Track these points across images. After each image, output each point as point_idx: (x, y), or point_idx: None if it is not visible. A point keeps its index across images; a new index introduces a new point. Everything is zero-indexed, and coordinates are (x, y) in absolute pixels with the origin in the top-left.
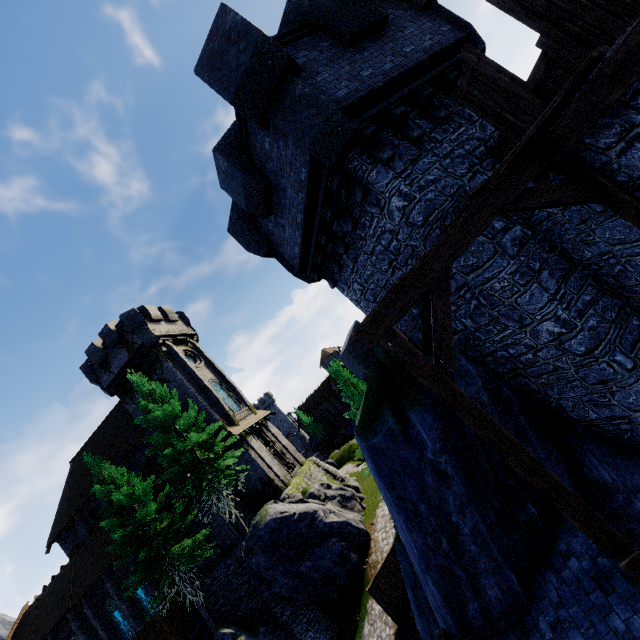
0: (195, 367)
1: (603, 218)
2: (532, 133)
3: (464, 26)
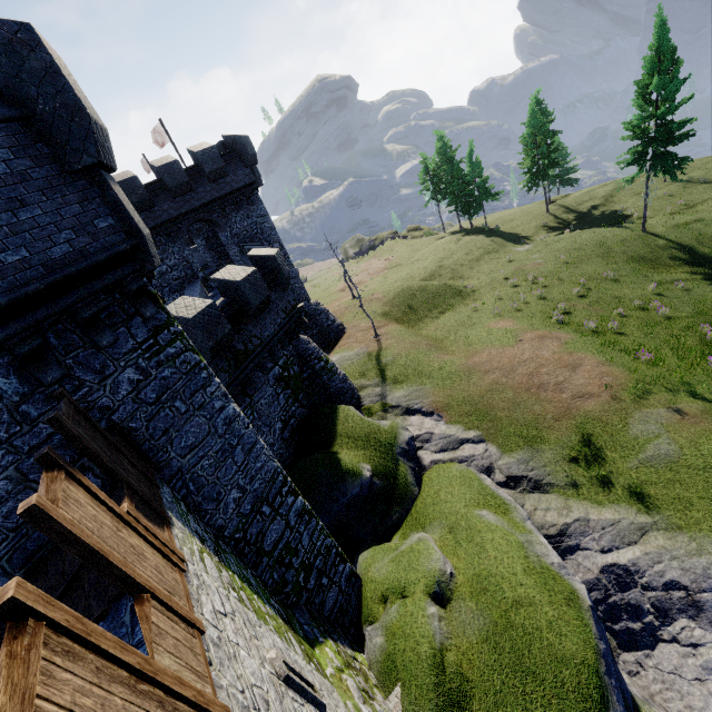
0: None
1: None
2: None
3: (135, 230)
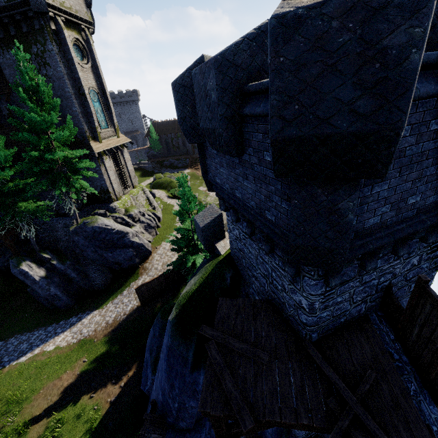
0: (80, 66)
1: None
2: None
3: None
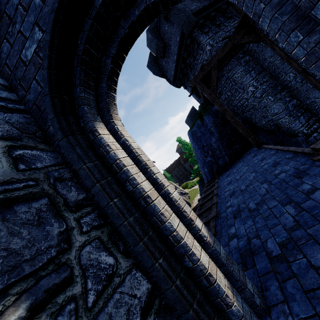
0: None
1: (265, 48)
2: (240, 19)
3: None
